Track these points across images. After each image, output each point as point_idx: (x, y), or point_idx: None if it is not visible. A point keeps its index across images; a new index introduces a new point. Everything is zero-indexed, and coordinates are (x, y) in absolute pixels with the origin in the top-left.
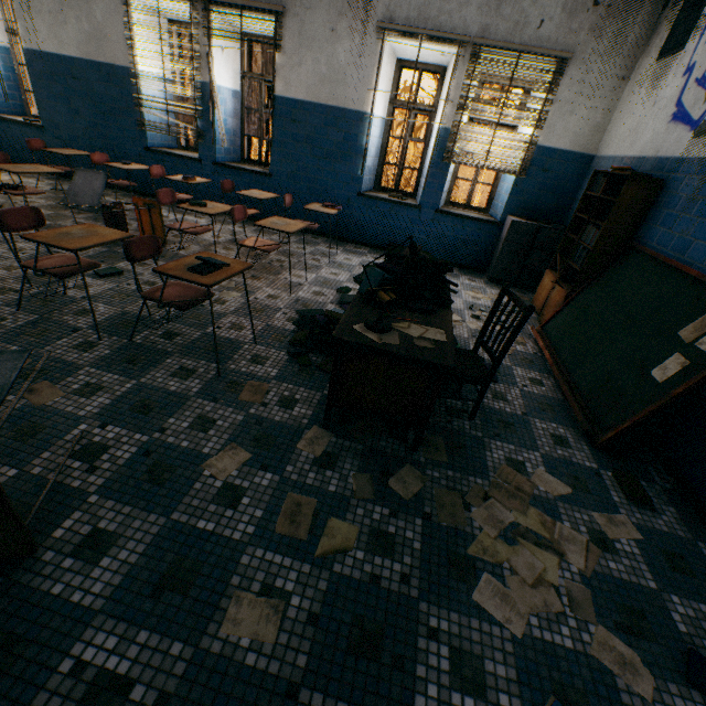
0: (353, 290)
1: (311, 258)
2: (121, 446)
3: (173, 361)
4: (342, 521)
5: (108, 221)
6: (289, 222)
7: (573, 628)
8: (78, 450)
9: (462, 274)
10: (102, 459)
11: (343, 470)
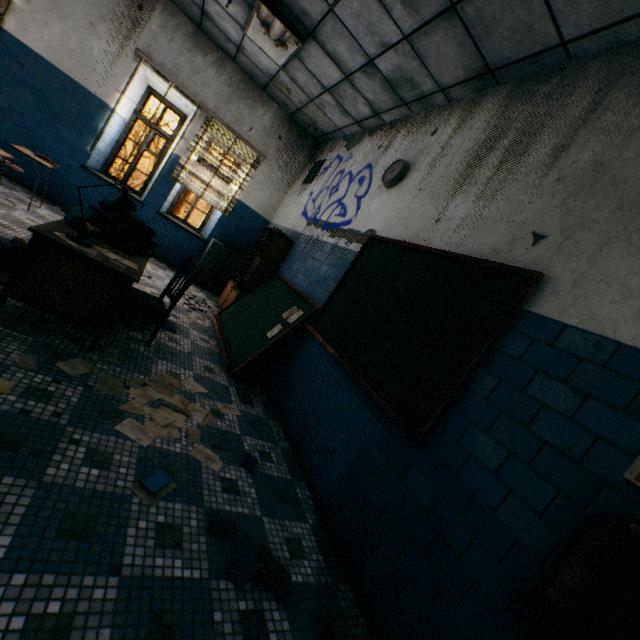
0: None
1: (4, 197)
2: None
3: None
4: None
5: None
6: None
7: (184, 445)
8: None
9: (170, 269)
10: None
11: (7, 349)
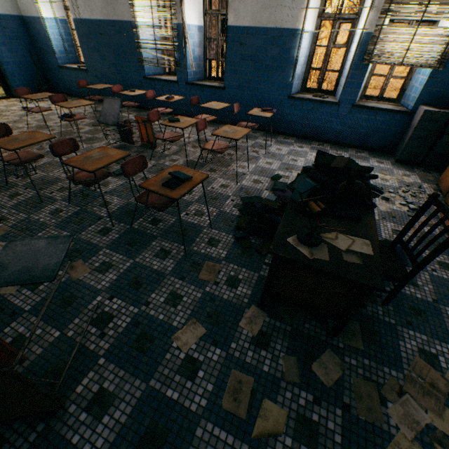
0: (283, 177)
1: (252, 150)
2: (121, 316)
3: (156, 243)
4: (273, 403)
5: (121, 133)
6: (236, 129)
7: None
8: (95, 318)
9: (371, 156)
10: (108, 326)
11: (274, 350)
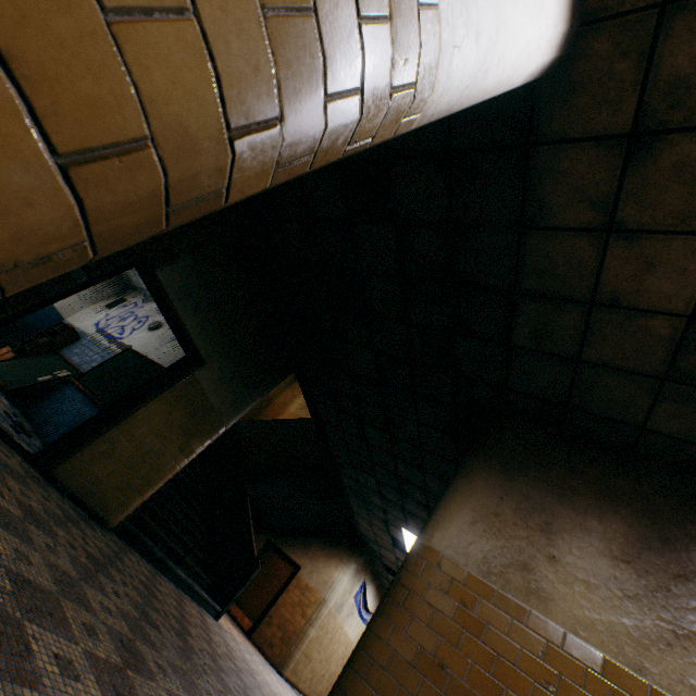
0: None
1: None
2: None
3: None
4: None
5: None
6: None
7: None
8: None
9: None
10: None
11: None
